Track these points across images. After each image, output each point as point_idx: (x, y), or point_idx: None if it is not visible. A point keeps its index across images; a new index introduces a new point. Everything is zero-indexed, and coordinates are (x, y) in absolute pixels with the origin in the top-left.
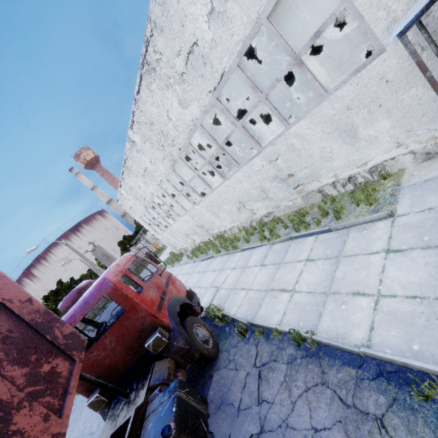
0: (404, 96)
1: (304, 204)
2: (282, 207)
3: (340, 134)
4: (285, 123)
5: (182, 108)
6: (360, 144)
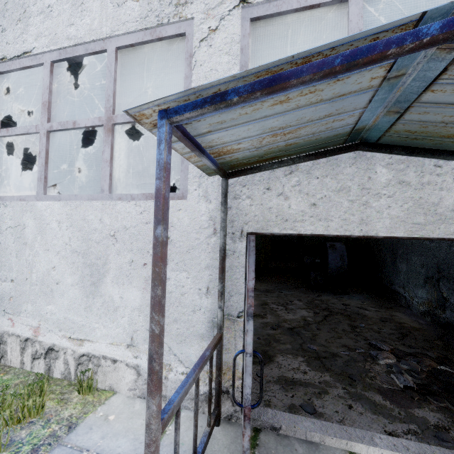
0: (172, 275)
1: None
2: None
3: (85, 265)
4: (42, 187)
5: None
6: (95, 302)
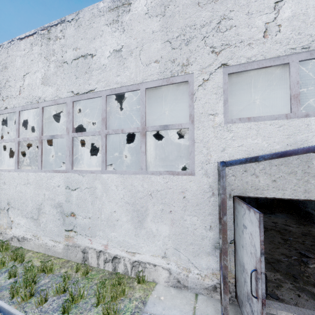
0: (188, 218)
1: (61, 254)
2: (41, 242)
3: (133, 210)
4: (104, 166)
5: (41, 82)
6: (141, 232)
